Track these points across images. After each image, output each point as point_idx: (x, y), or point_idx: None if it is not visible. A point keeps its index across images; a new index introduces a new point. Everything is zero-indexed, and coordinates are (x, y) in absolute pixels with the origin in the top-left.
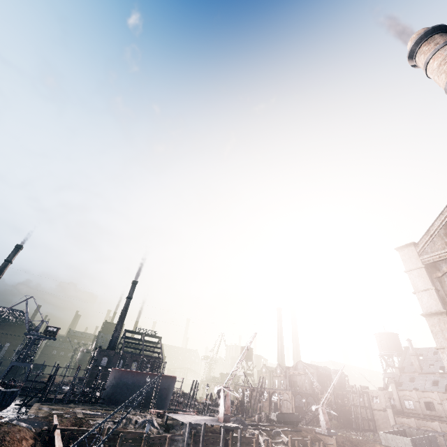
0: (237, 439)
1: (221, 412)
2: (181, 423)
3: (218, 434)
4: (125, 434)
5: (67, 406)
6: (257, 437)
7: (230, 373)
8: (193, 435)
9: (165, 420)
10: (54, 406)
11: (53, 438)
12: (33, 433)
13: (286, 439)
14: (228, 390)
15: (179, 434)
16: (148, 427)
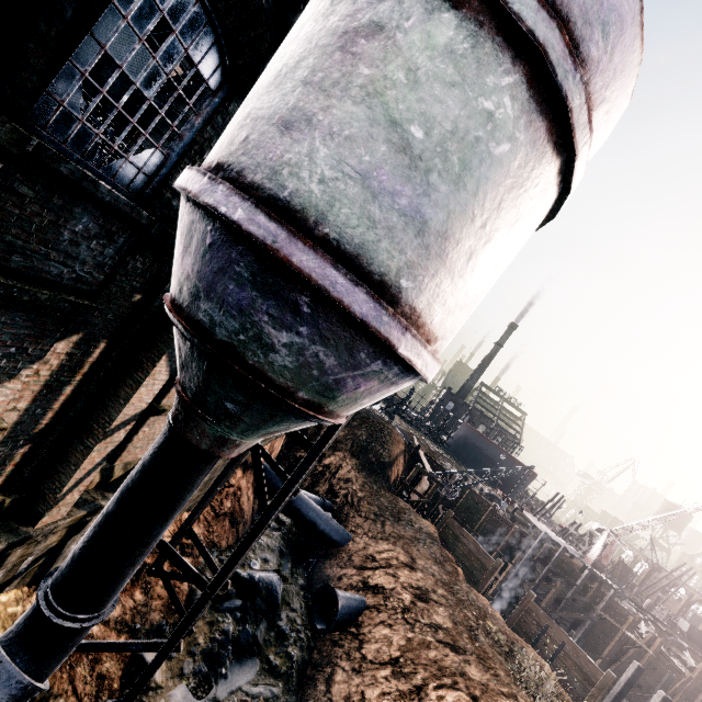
0: (603, 596)
1: (592, 553)
2: (529, 525)
3: (578, 571)
4: (472, 493)
5: (418, 433)
6: (638, 619)
7: (631, 523)
8: (544, 547)
9: (513, 510)
10: (409, 426)
11: (415, 455)
12: (404, 441)
13: (690, 663)
14: (617, 539)
15: (527, 533)
16: (505, 504)
